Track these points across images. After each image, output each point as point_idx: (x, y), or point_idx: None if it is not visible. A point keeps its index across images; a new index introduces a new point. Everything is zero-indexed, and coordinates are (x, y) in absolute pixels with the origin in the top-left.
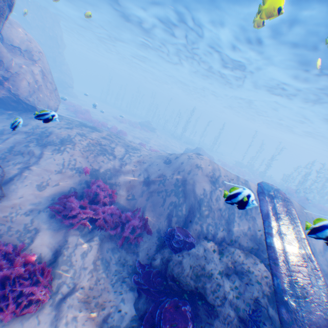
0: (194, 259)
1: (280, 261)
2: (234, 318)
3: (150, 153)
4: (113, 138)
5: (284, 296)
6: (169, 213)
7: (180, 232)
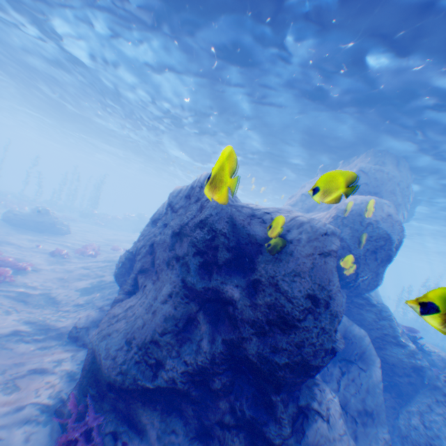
0: None
1: None
2: None
3: None
4: None
5: None
6: None
7: None
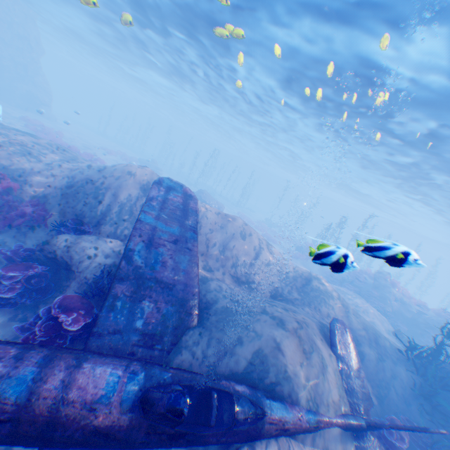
0: (71, 236)
1: (145, 232)
2: (90, 279)
3: (94, 165)
4: (53, 148)
5: (131, 253)
6: (83, 214)
7: (73, 220)
